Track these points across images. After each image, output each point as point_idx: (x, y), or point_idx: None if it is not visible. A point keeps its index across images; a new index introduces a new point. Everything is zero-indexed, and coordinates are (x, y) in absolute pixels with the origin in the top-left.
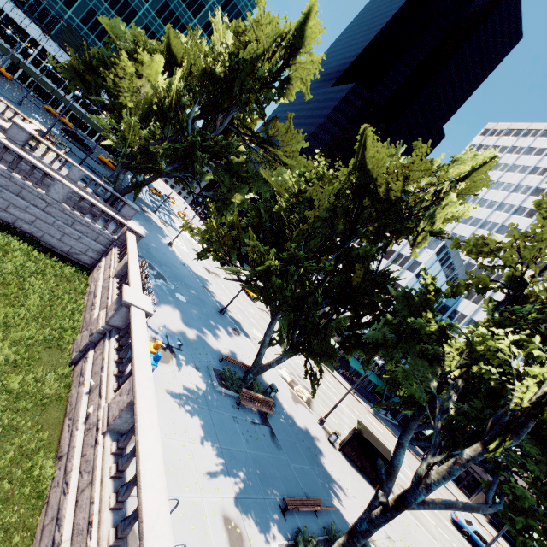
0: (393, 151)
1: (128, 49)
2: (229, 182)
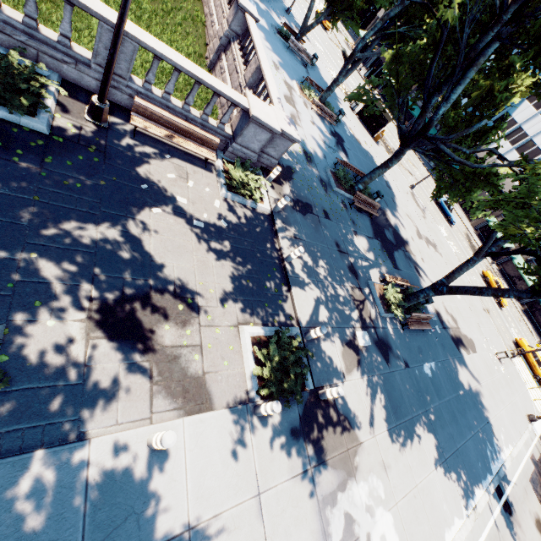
0: None
1: None
2: None
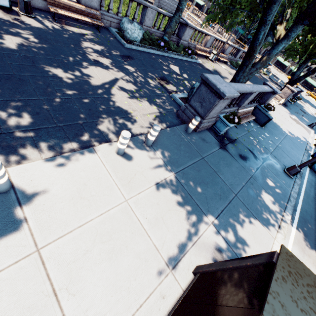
0: None
1: None
2: None
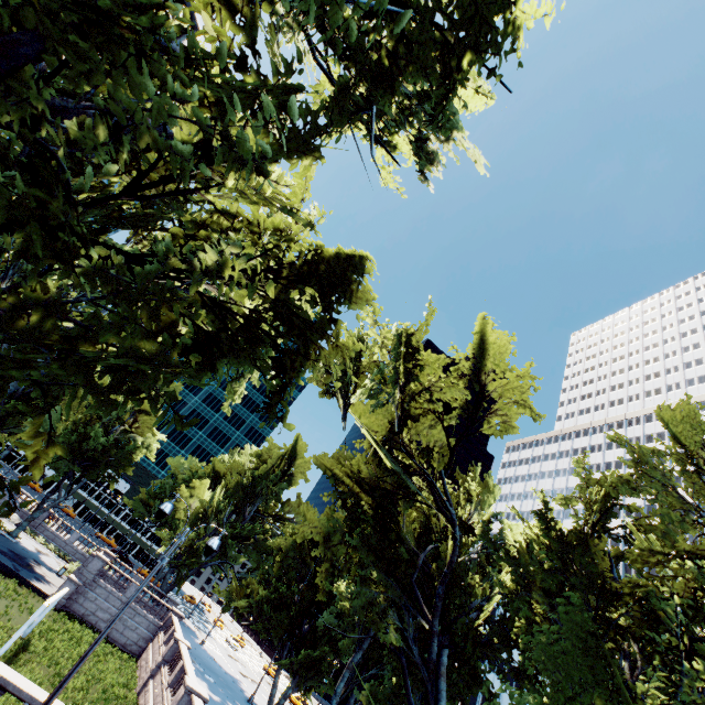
0: (316, 514)
1: (185, 477)
2: (256, 557)
